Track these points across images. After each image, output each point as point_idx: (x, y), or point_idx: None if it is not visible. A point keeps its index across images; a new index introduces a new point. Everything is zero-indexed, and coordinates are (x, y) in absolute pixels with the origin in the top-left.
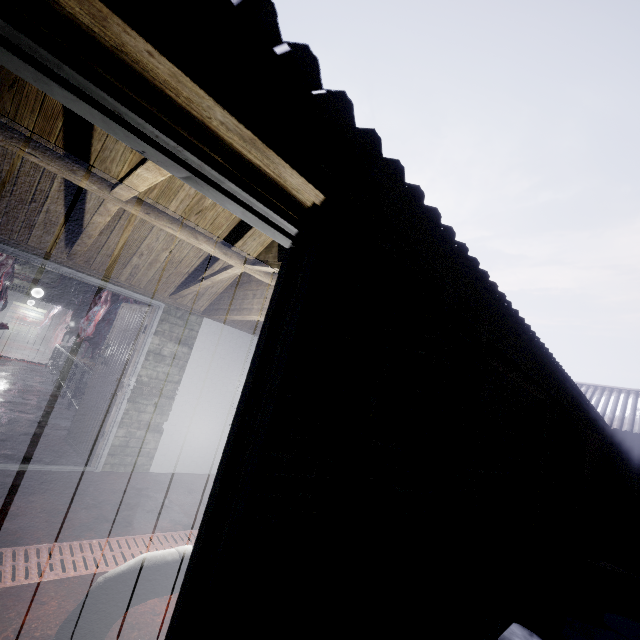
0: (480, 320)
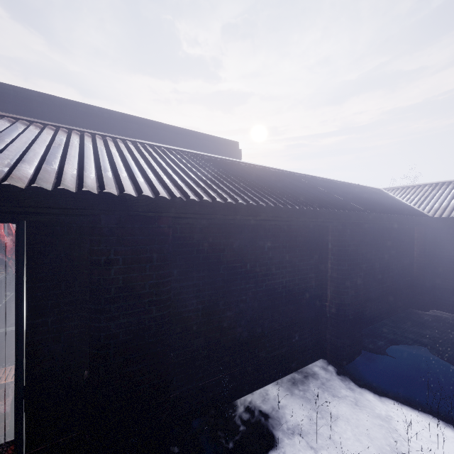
0: (153, 221)
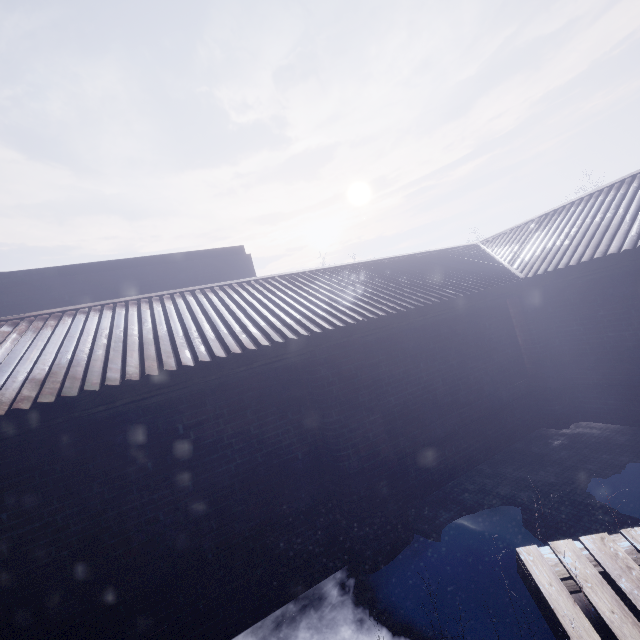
0: None
